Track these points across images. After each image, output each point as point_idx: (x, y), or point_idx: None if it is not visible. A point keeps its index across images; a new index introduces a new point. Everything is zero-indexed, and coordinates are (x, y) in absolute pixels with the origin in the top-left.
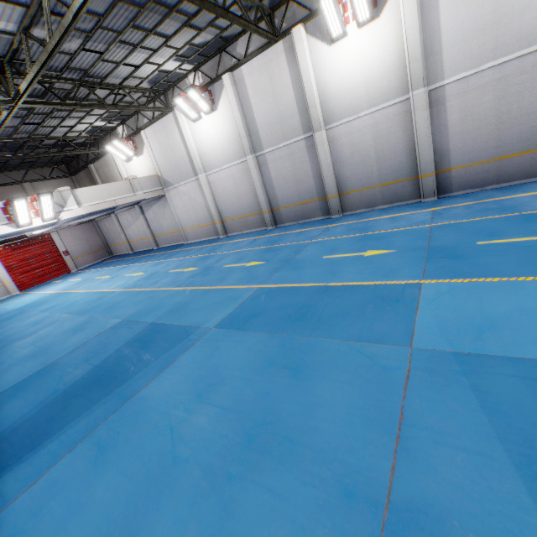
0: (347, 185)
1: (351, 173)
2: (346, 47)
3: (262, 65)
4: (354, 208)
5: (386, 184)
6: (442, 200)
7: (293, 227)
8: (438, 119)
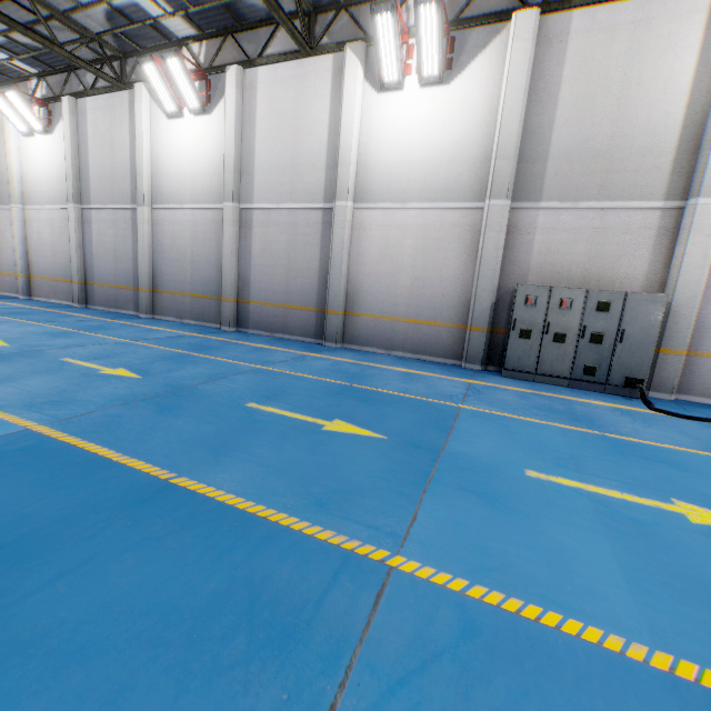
0: (163, 282)
1: (168, 269)
2: (182, 128)
3: (106, 106)
4: (165, 313)
5: (196, 295)
6: (231, 332)
7: (88, 311)
8: (245, 242)
